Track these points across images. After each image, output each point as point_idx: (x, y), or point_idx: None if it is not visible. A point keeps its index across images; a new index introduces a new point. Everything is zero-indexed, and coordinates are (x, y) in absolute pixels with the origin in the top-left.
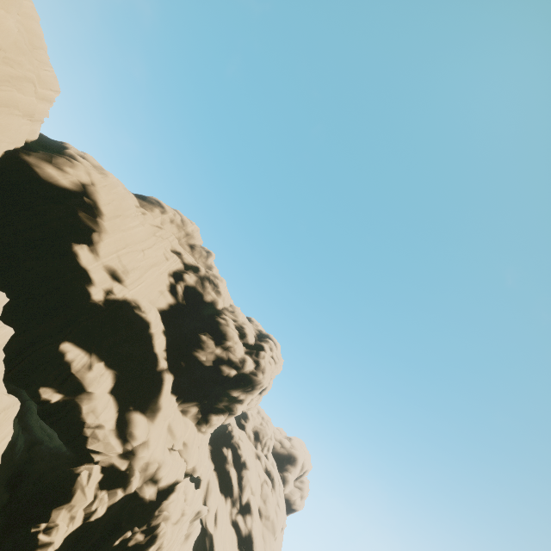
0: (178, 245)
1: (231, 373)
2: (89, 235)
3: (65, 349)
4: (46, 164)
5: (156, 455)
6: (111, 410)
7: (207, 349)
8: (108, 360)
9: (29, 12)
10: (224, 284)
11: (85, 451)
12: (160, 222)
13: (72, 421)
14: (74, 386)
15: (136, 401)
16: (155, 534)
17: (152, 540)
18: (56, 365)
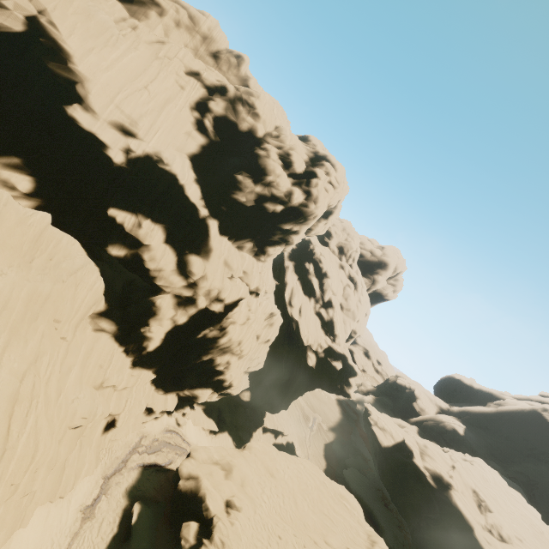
0: (193, 62)
1: (276, 209)
2: (73, 90)
3: (112, 214)
4: None
5: (215, 284)
6: (169, 256)
7: (245, 189)
8: (153, 217)
9: None
10: (262, 101)
11: (158, 286)
12: (163, 32)
13: (142, 267)
14: (134, 242)
15: (190, 246)
16: (227, 331)
17: (225, 334)
18: (114, 227)
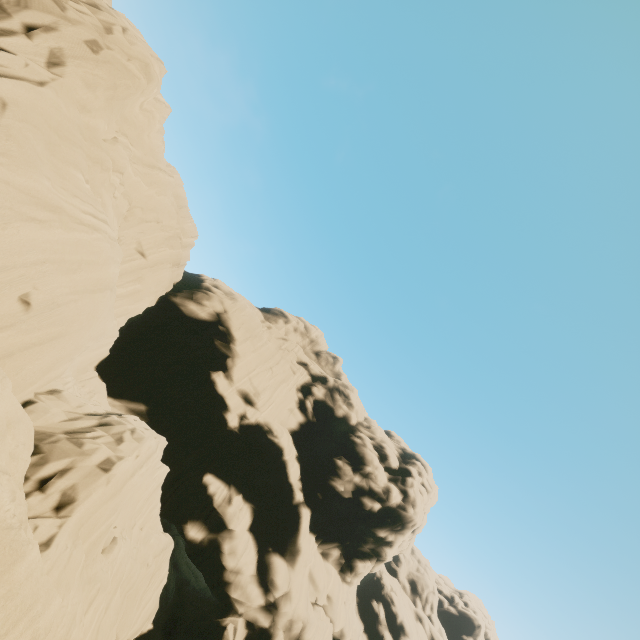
0: (304, 355)
1: (374, 506)
2: (224, 361)
3: (207, 481)
4: (188, 301)
5: (299, 610)
6: (251, 551)
7: (345, 476)
8: (245, 492)
9: (177, 182)
10: (355, 394)
11: (230, 600)
12: (284, 333)
13: (216, 562)
14: (216, 522)
15: (274, 540)
16: None
17: None
18: (200, 498)
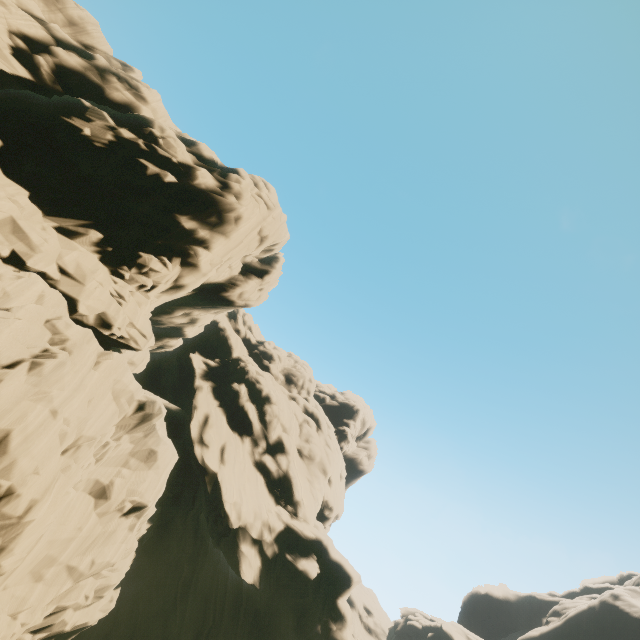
0: (39, 11)
1: (160, 174)
2: None
3: None
4: None
5: None
6: None
7: (93, 119)
8: None
9: None
10: (154, 94)
11: None
12: None
13: None
14: None
15: None
16: None
17: None
18: None
